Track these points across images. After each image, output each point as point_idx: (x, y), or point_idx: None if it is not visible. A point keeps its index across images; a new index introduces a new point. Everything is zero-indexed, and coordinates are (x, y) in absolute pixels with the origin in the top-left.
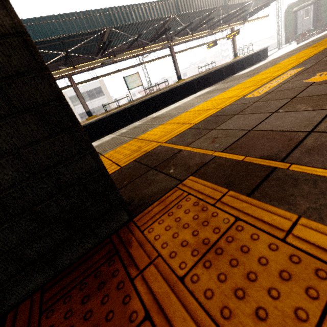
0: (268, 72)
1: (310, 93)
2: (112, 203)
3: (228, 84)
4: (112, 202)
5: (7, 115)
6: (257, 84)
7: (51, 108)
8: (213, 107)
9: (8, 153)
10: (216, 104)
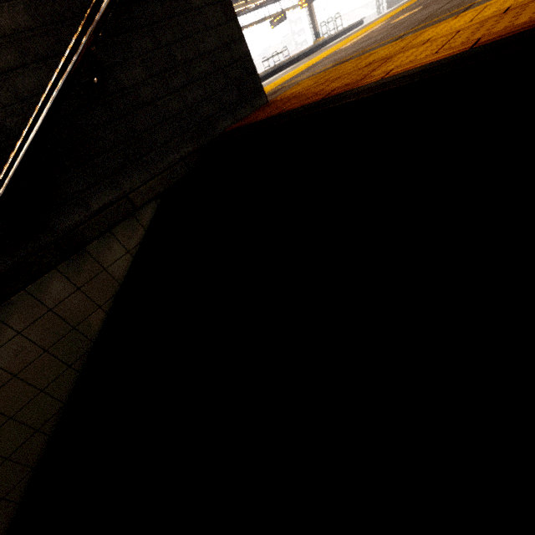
0: (359, 33)
1: (388, 28)
2: (258, 84)
3: (314, 55)
4: (258, 83)
5: (211, 4)
6: (346, 42)
7: (227, 4)
8: (303, 68)
9: (213, 28)
10: (306, 66)
